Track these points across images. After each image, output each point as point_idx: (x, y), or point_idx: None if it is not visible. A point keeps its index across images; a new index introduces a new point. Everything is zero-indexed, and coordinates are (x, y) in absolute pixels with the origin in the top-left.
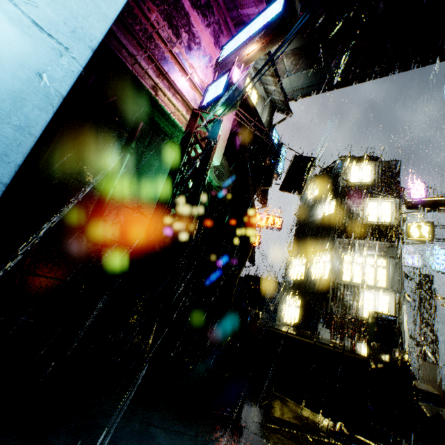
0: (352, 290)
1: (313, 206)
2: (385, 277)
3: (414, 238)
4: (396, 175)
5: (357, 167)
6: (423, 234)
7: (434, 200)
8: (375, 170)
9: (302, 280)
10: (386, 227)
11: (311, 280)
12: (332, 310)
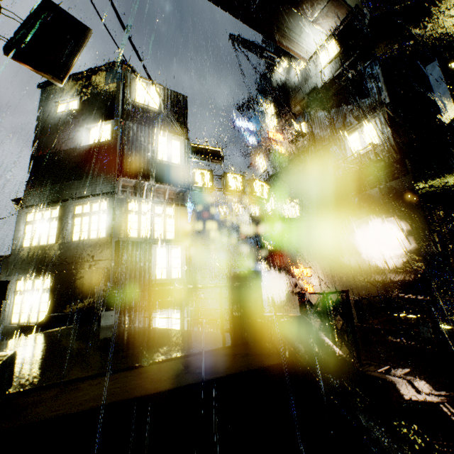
0: (143, 249)
1: (70, 126)
2: (174, 227)
3: (199, 186)
4: (185, 113)
5: (145, 84)
6: (205, 182)
7: (212, 150)
8: (165, 98)
9: (53, 245)
10: (178, 169)
11: (75, 243)
12: (117, 282)
